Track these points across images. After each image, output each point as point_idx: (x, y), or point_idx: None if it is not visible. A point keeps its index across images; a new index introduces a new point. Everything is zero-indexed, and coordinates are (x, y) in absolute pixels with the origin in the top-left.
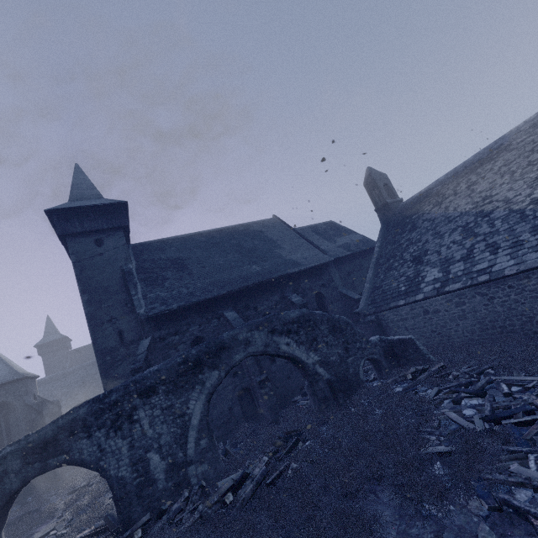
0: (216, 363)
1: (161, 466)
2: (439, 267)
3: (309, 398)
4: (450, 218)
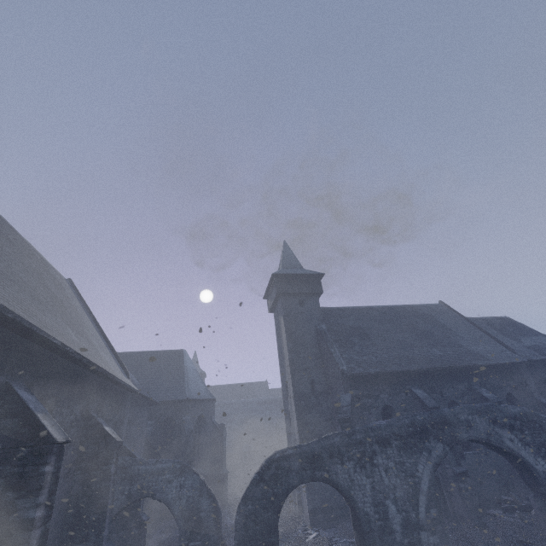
0: (440, 436)
1: (397, 519)
2: None
3: (537, 512)
4: None
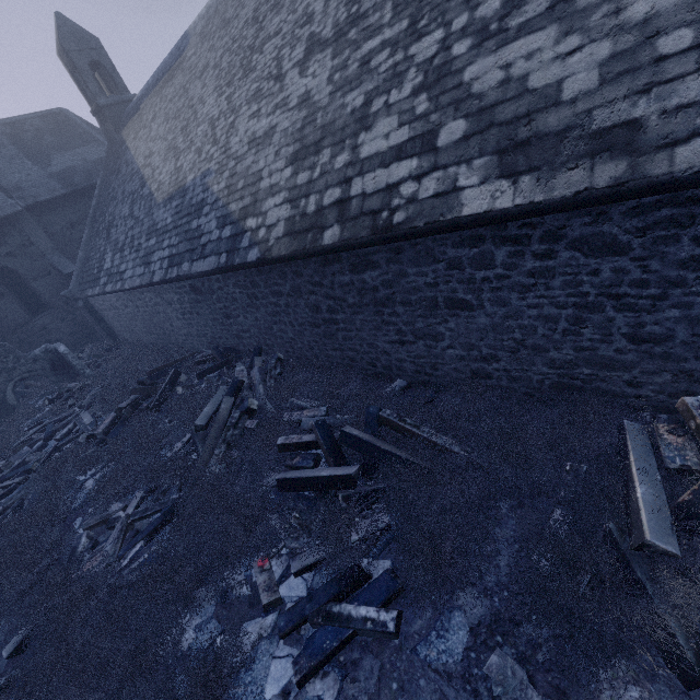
0: None
1: None
2: (112, 253)
3: None
4: (133, 171)
